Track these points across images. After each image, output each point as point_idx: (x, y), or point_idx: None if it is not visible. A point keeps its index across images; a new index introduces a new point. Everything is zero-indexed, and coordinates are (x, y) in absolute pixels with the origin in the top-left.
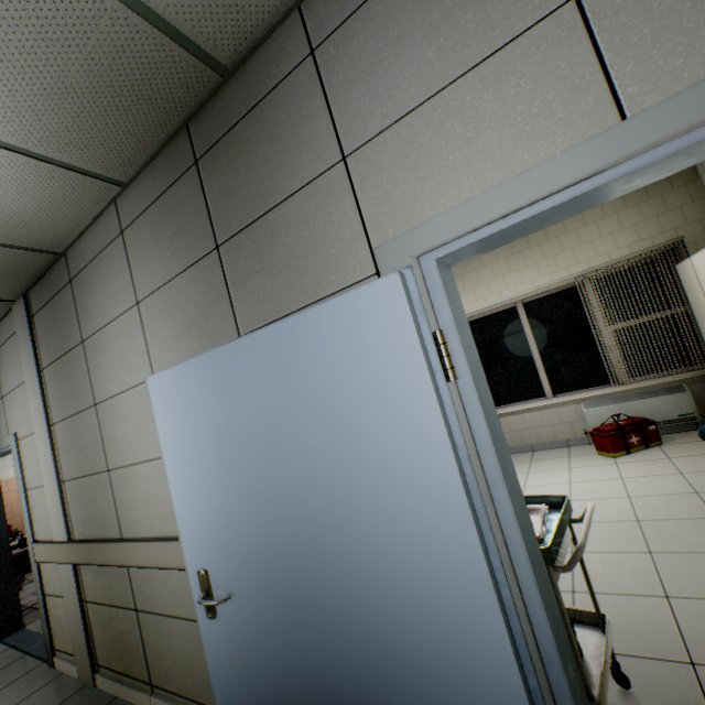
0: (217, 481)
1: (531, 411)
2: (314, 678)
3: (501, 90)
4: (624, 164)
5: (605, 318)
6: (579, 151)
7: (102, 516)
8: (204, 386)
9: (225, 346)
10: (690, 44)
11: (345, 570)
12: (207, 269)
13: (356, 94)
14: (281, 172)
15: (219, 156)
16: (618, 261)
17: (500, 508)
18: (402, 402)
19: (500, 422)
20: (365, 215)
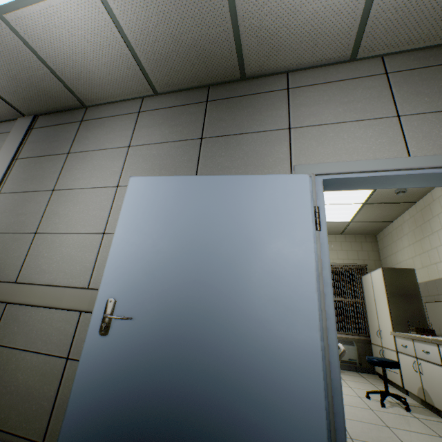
0: (155, 245)
1: None
2: (174, 388)
3: (366, 132)
4: (407, 171)
5: None
6: (393, 160)
7: (5, 263)
8: (172, 191)
9: (197, 176)
10: (433, 144)
11: (228, 313)
12: (190, 145)
13: (303, 109)
14: (254, 122)
15: (222, 104)
16: (337, 264)
17: (326, 298)
18: (294, 229)
19: None
20: (292, 152)
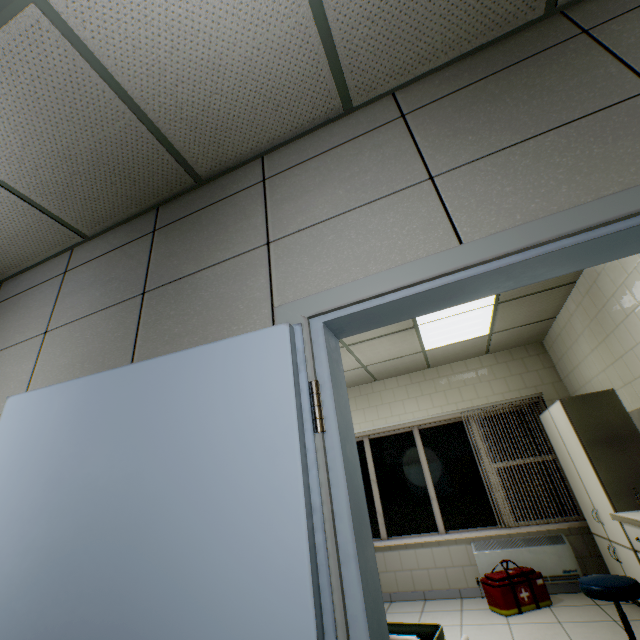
0: (24, 534)
1: (424, 546)
2: None
3: (384, 218)
4: (463, 272)
5: (488, 454)
6: (433, 258)
7: None
8: (67, 411)
9: (108, 372)
10: (498, 211)
11: None
12: (127, 309)
13: (287, 206)
14: (218, 246)
15: (174, 230)
16: (495, 404)
17: (350, 597)
18: (265, 446)
19: (393, 556)
20: (274, 283)
